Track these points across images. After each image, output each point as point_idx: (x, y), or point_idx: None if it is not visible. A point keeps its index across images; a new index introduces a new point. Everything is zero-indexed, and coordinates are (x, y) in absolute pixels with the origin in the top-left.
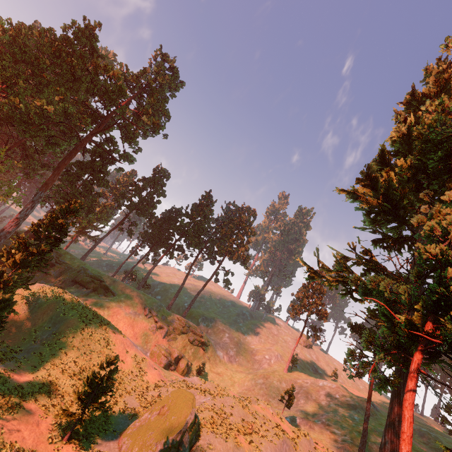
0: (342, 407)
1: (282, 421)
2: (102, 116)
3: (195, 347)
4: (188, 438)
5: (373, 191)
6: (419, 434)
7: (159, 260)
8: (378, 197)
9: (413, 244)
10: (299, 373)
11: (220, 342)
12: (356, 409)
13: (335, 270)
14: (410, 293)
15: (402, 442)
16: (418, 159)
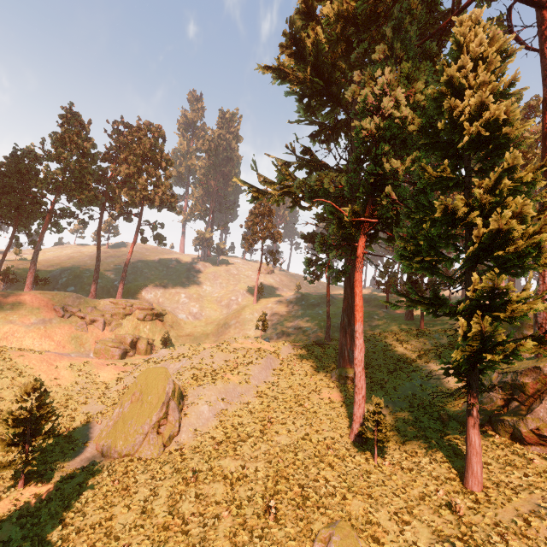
0: (309, 309)
1: (262, 344)
2: None
3: (150, 323)
4: (174, 404)
5: (302, 62)
6: (365, 301)
7: (40, 241)
8: (308, 71)
9: (349, 130)
10: (267, 300)
11: (178, 305)
12: (319, 305)
13: (278, 182)
14: (351, 183)
15: (357, 313)
16: (346, 3)
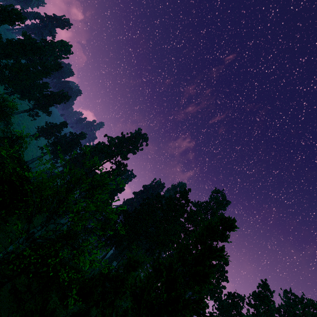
0: None
1: None
2: (190, 230)
3: None
4: None
5: None
6: None
7: None
8: None
9: None
10: None
11: None
12: None
13: None
14: None
15: None
16: None
